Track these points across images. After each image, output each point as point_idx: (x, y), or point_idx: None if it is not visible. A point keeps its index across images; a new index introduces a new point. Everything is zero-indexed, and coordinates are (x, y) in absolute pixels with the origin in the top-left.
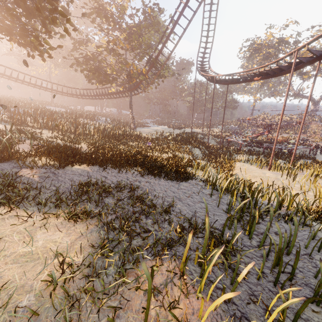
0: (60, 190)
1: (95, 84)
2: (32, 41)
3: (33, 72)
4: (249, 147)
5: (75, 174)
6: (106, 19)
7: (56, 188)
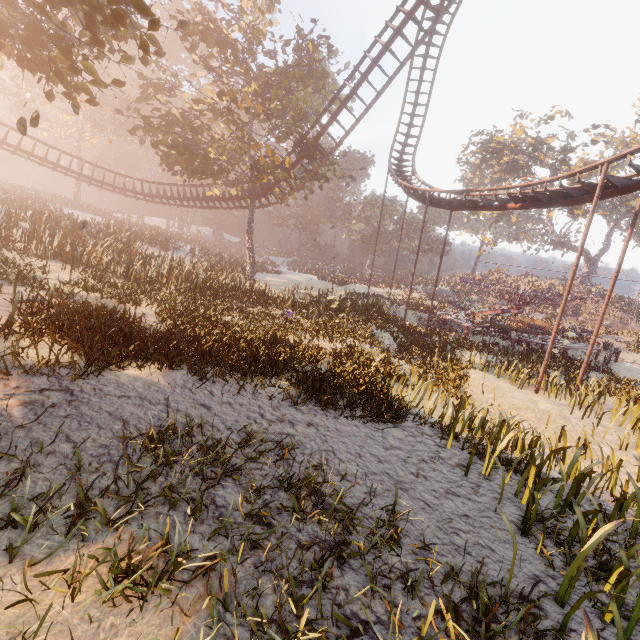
0: (85, 457)
1: (181, 175)
2: (55, 58)
3: (44, 134)
4: (483, 335)
5: (127, 395)
6: (222, 49)
7: (72, 447)
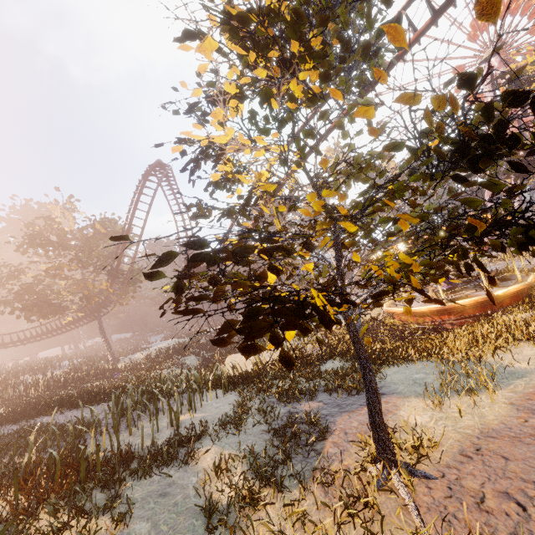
0: None
1: (37, 320)
2: None
3: None
4: None
5: None
6: (42, 247)
7: None
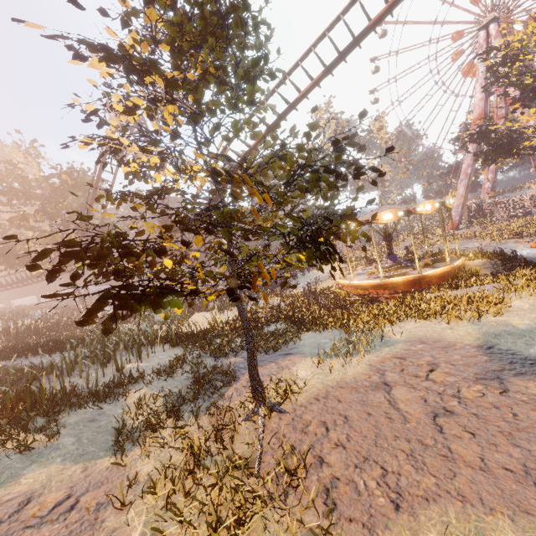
0: None
1: (5, 270)
2: None
3: None
4: None
5: None
6: (4, 195)
7: None
